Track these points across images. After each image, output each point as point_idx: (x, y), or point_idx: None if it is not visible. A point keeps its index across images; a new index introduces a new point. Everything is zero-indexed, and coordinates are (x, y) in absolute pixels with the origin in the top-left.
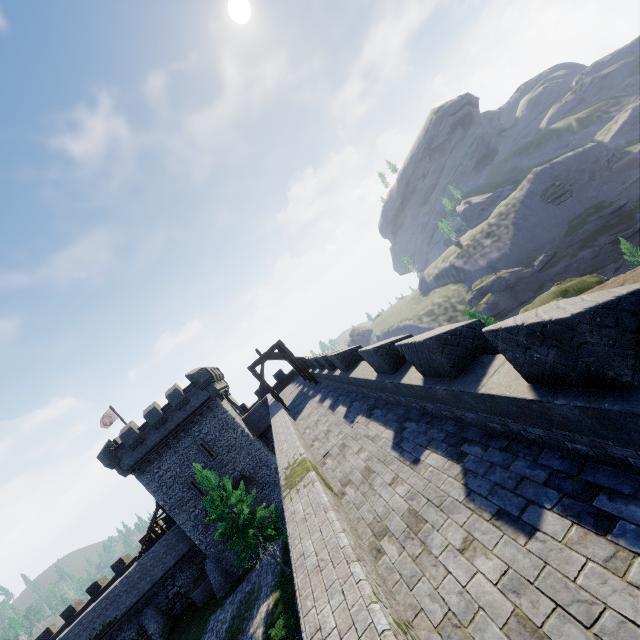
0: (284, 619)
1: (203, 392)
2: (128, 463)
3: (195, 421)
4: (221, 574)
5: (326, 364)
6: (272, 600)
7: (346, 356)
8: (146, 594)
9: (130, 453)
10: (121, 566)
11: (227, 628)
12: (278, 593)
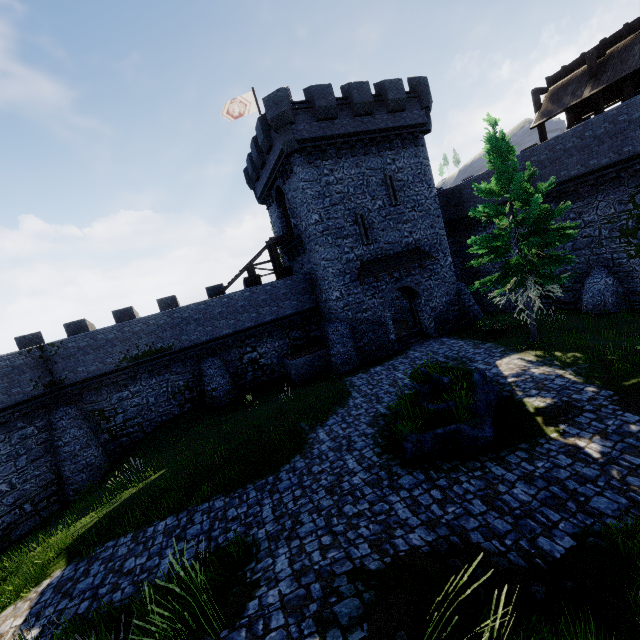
0: None
1: (421, 112)
2: (303, 133)
3: (393, 144)
4: (353, 347)
5: None
6: (524, 356)
7: None
8: (219, 339)
9: (310, 122)
10: (171, 306)
11: None
12: (532, 352)
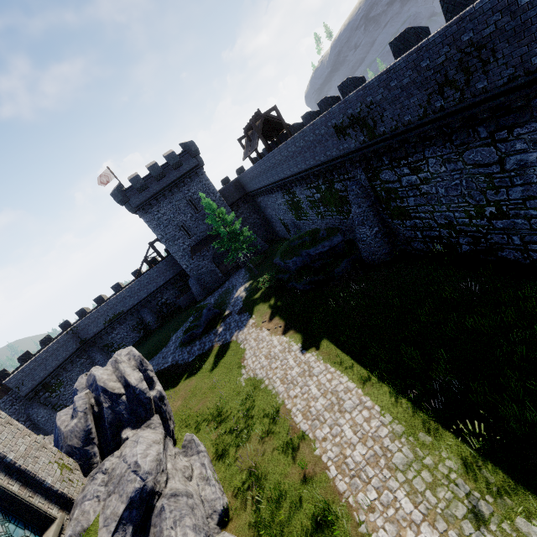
0: (267, 274)
1: (193, 160)
2: (135, 203)
3: (185, 182)
4: (200, 287)
5: (326, 104)
6: (247, 284)
7: (355, 81)
8: (143, 300)
9: (137, 195)
10: (118, 288)
11: (214, 303)
12: (251, 281)
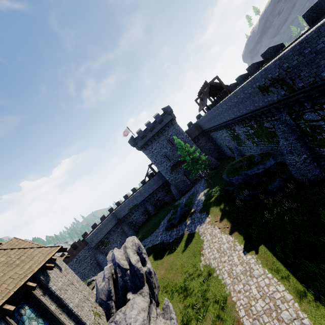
0: (218, 186)
1: (169, 116)
2: (140, 145)
3: (165, 129)
4: (177, 191)
5: (253, 68)
6: (205, 191)
7: (274, 48)
8: (147, 198)
9: (140, 141)
10: (134, 190)
11: (185, 202)
12: (208, 189)
